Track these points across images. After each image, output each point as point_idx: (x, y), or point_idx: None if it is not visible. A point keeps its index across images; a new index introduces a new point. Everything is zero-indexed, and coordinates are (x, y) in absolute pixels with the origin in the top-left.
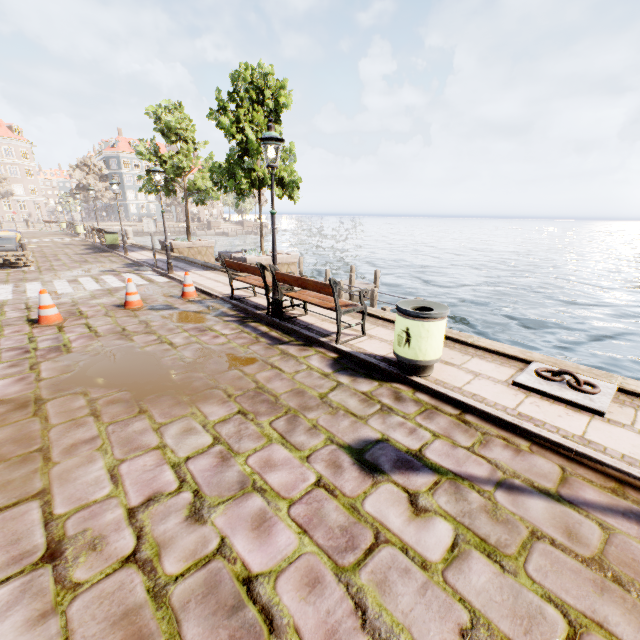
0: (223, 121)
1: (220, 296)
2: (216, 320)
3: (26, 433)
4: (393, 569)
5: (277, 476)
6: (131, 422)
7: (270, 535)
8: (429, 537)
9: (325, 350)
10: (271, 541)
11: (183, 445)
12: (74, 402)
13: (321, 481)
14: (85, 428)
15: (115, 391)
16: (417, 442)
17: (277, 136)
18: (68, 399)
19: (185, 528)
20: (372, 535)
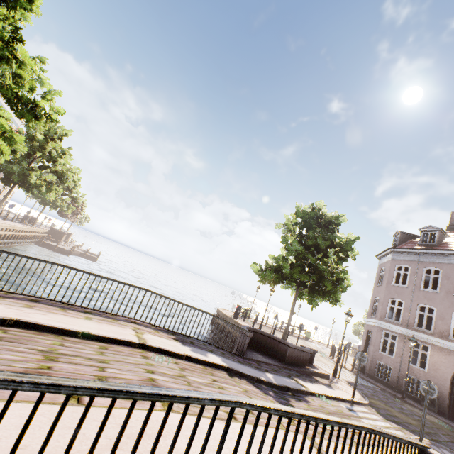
0: None
1: None
2: None
3: None
4: None
5: None
6: None
7: None
8: None
9: None
10: None
11: None
12: None
13: None
14: None
15: None
16: None
17: None
18: None
19: None
20: None
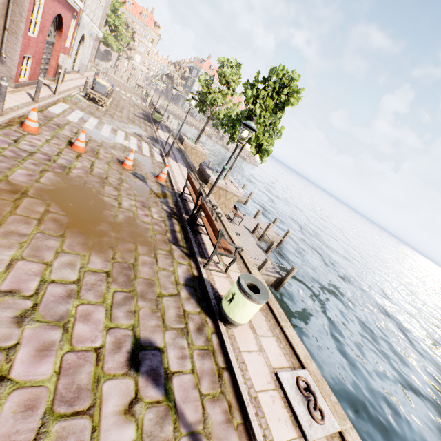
0: (248, 92)
1: (175, 190)
2: (158, 204)
3: (0, 209)
4: (75, 435)
5: (82, 327)
6: (51, 238)
7: (41, 360)
8: (115, 433)
9: (194, 266)
10: (37, 364)
11: (59, 271)
12: (38, 206)
13: (100, 349)
14: (27, 226)
15: (63, 213)
16: (178, 367)
17: (253, 127)
18: (38, 202)
19: (8, 322)
20: (88, 405)
